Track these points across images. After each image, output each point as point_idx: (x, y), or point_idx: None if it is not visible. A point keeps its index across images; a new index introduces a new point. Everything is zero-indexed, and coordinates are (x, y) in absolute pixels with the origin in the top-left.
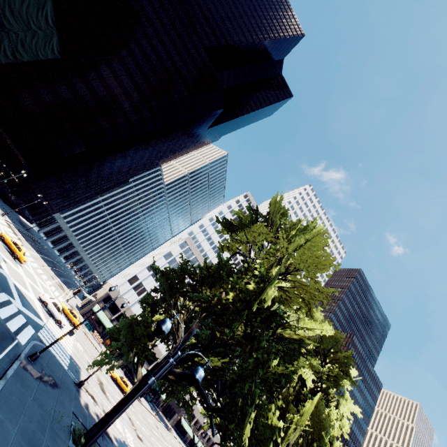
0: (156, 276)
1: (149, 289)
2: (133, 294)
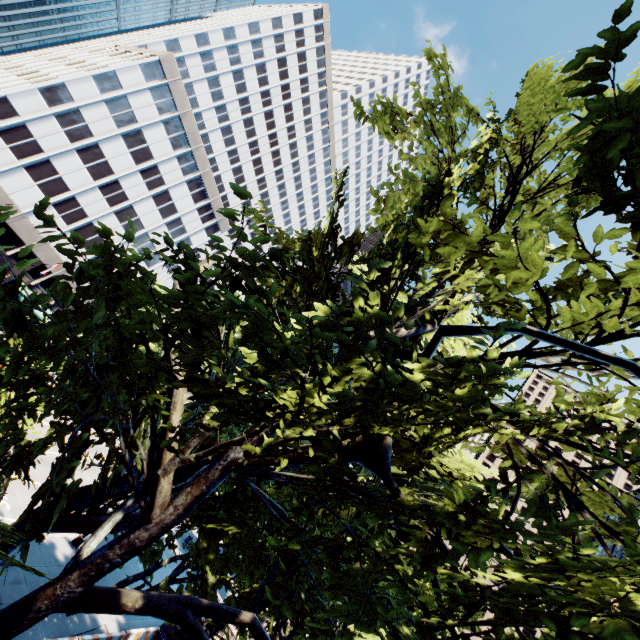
0: (26, 331)
1: (51, 151)
2: (1, 148)
